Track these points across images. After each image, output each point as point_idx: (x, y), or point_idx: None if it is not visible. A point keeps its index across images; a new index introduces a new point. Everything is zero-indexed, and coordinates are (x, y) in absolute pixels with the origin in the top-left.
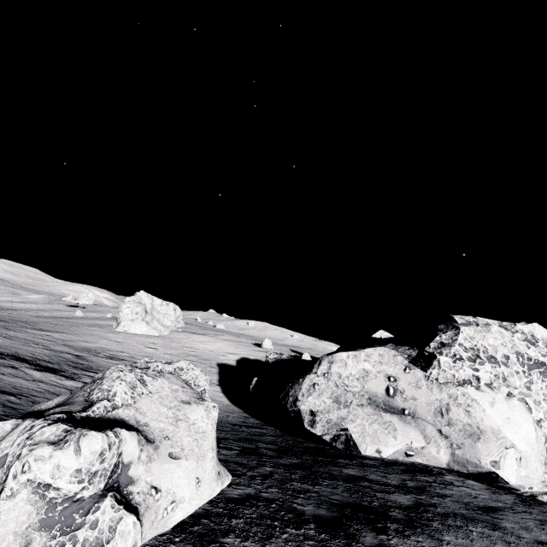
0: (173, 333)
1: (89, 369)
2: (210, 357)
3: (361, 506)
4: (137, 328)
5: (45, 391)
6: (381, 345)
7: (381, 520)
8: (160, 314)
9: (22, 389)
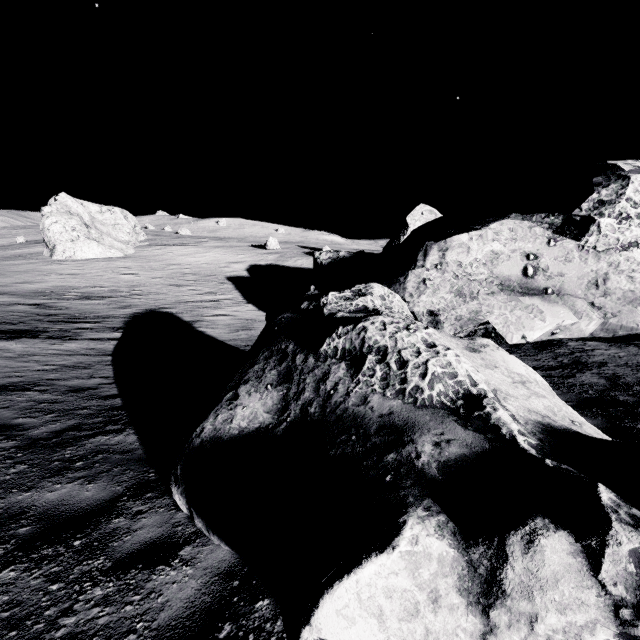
0: (141, 250)
1: (75, 320)
2: (213, 272)
3: (591, 400)
4: (85, 251)
5: (61, 368)
6: (500, 218)
7: (632, 409)
8: (106, 226)
9: (23, 374)
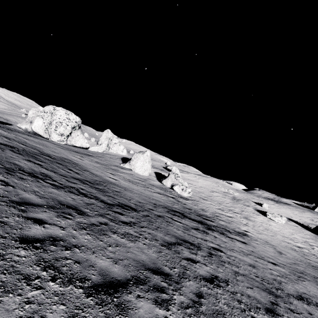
0: None
1: None
2: None
3: None
4: None
5: None
6: None
7: None
8: None
9: None
